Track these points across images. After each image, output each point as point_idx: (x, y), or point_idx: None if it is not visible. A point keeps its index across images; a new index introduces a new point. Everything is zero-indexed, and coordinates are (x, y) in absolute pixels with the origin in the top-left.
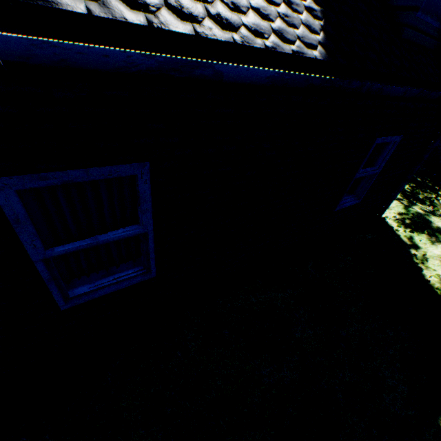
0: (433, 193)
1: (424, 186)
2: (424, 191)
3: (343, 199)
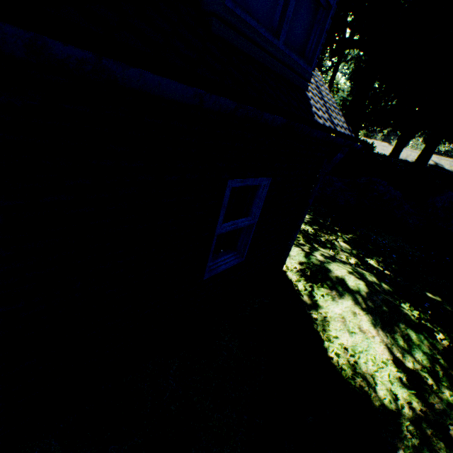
0: (334, 234)
1: (325, 227)
2: (326, 232)
3: (221, 258)
